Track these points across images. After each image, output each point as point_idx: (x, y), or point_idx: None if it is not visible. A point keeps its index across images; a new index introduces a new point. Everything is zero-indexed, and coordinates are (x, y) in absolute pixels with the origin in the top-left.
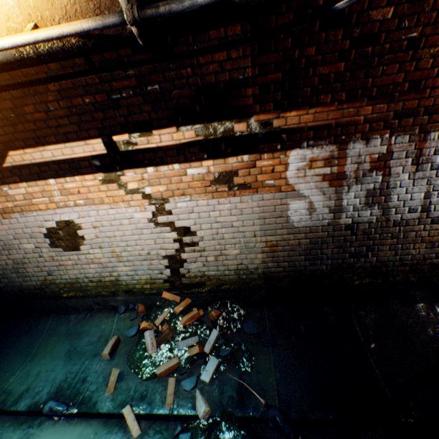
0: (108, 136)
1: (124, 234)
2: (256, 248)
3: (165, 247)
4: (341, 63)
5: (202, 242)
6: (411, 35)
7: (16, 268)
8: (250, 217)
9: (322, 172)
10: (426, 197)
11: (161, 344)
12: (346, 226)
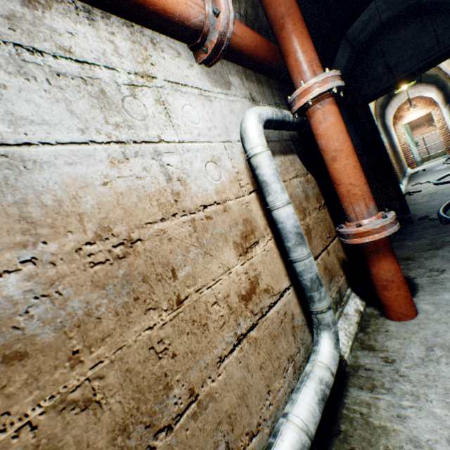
0: (429, 115)
1: (432, 140)
2: None
3: None
4: None
5: None
6: None
7: None
8: None
9: None
10: None
11: None
12: None
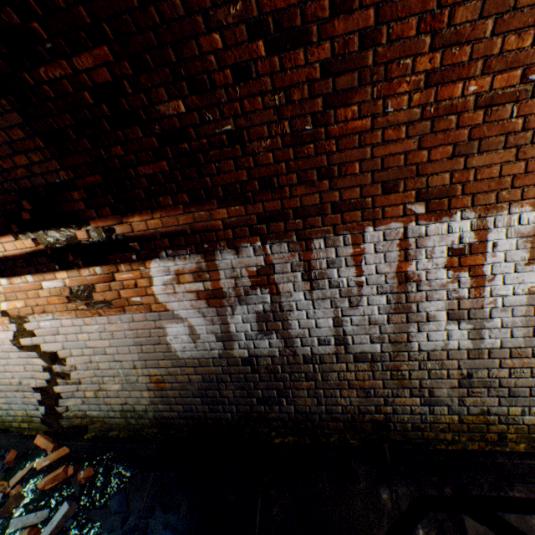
0: None
1: None
2: (140, 383)
3: (37, 375)
4: (163, 161)
5: (76, 372)
6: (226, 128)
7: None
8: (125, 343)
9: (195, 288)
10: (337, 324)
11: (4, 517)
12: (243, 360)
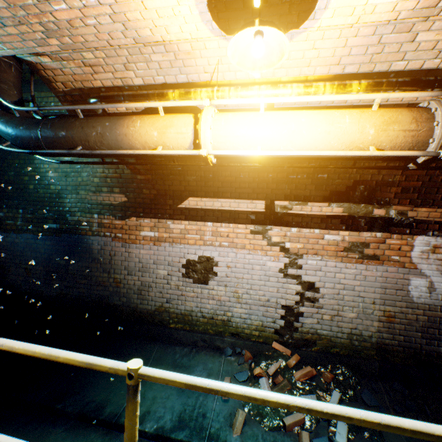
0: (270, 200)
1: (251, 278)
2: (372, 315)
3: (285, 297)
4: None
5: (322, 299)
6: None
7: (140, 290)
8: (372, 285)
9: None
10: None
11: None
12: None
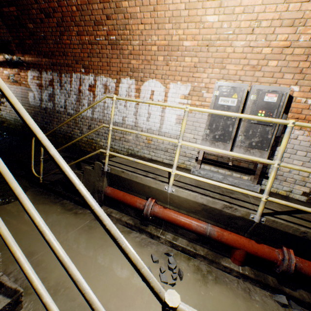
0: None
1: None
2: None
3: None
4: (31, 41)
5: (6, 103)
6: (43, 35)
7: None
8: (19, 96)
9: (37, 82)
10: (65, 102)
11: None
12: (44, 108)
